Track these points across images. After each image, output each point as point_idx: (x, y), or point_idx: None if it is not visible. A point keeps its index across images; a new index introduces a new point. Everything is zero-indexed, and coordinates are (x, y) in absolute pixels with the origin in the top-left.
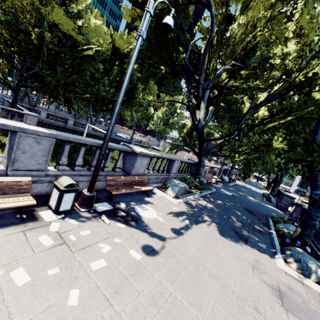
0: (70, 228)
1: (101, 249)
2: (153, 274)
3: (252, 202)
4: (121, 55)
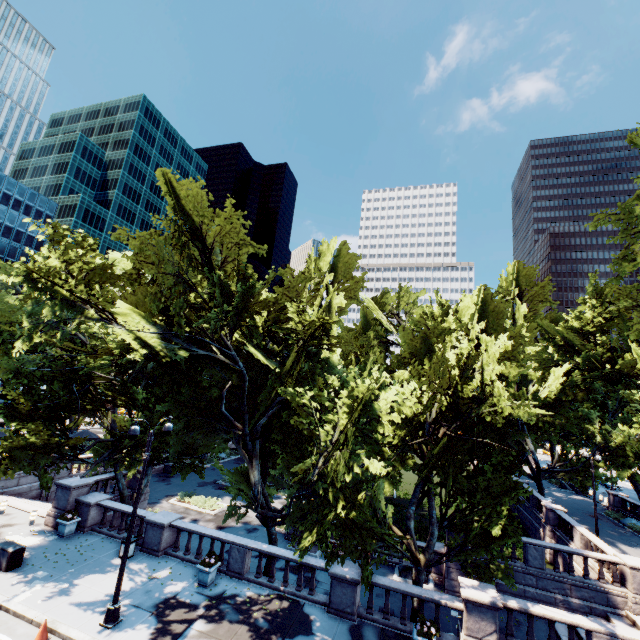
0: None
1: None
2: None
3: (568, 500)
4: None
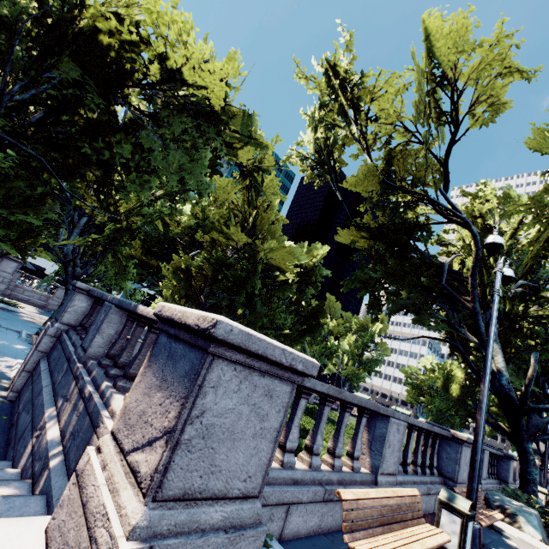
0: None
1: None
2: None
3: None
4: (303, 271)
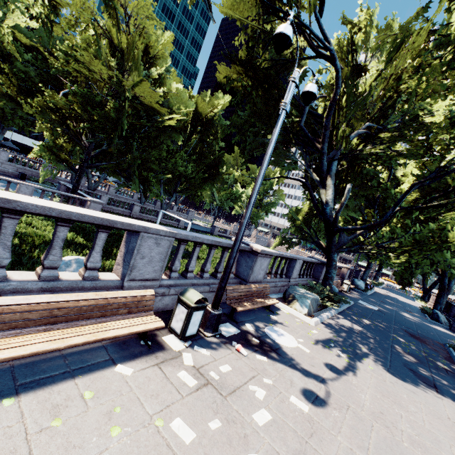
0: (205, 361)
1: (254, 393)
2: (335, 436)
3: (412, 321)
4: (203, 121)
